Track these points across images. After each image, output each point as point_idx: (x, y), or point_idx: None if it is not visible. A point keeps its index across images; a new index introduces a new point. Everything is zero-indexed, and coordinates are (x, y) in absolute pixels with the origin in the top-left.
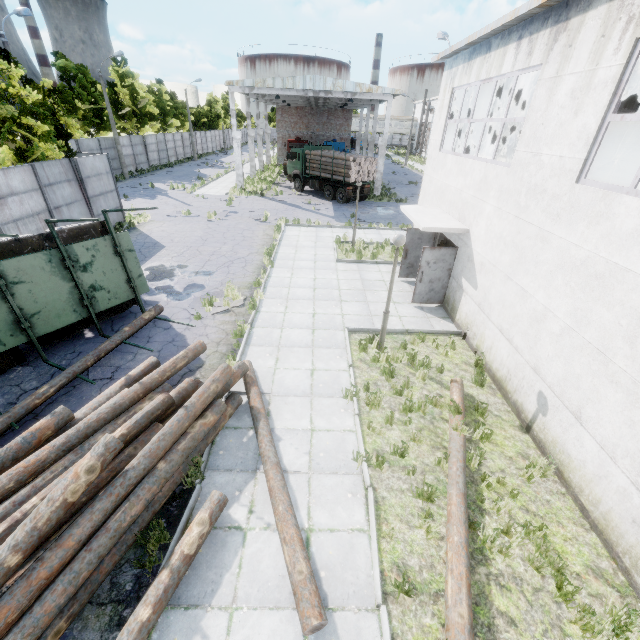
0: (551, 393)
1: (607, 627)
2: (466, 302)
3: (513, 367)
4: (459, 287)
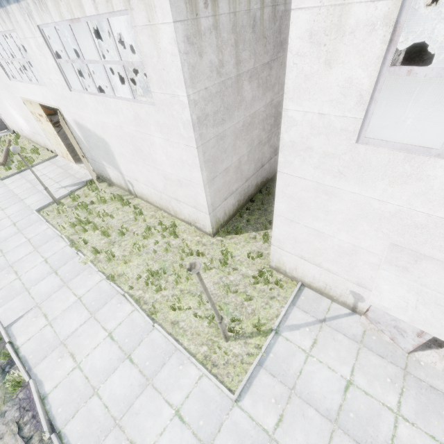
0: (20, 126)
1: (29, 150)
2: (6, 121)
3: (18, 128)
4: (3, 118)
